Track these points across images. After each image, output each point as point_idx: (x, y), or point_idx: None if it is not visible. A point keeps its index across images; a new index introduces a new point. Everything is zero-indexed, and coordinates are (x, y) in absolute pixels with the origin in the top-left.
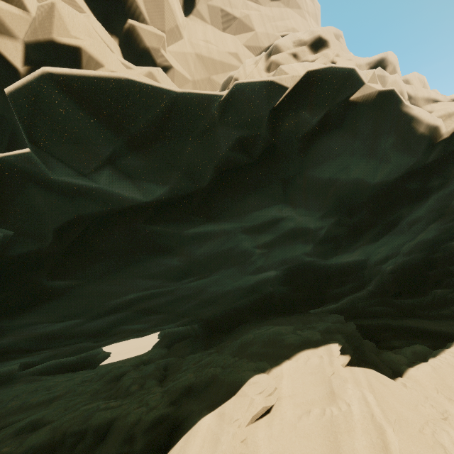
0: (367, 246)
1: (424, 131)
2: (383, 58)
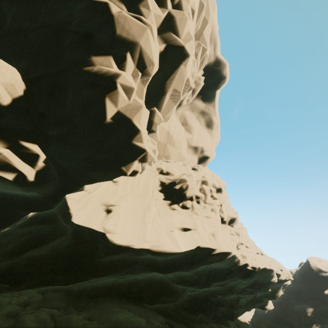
0: (194, 288)
1: (236, 261)
2: (236, 218)
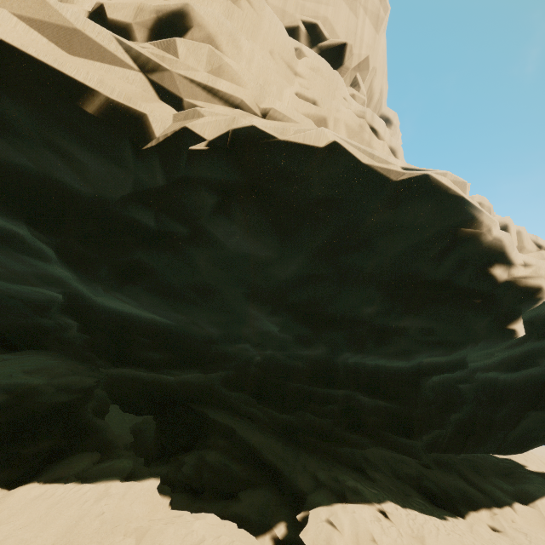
0: (124, 297)
1: (103, 119)
2: (184, 11)
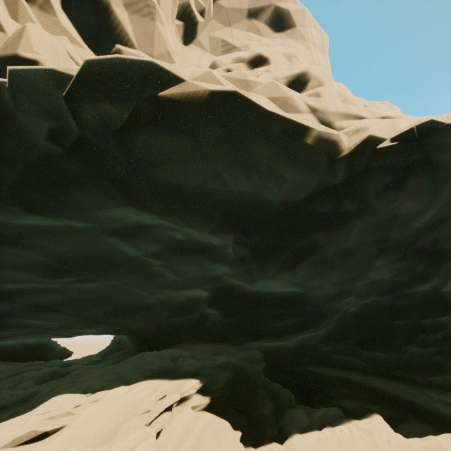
0: (287, 275)
1: (315, 145)
2: (304, 72)
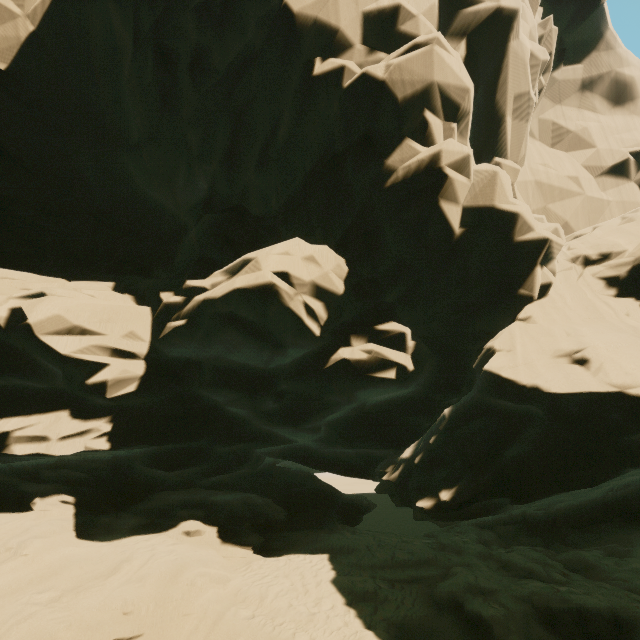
0: None
1: None
2: None
